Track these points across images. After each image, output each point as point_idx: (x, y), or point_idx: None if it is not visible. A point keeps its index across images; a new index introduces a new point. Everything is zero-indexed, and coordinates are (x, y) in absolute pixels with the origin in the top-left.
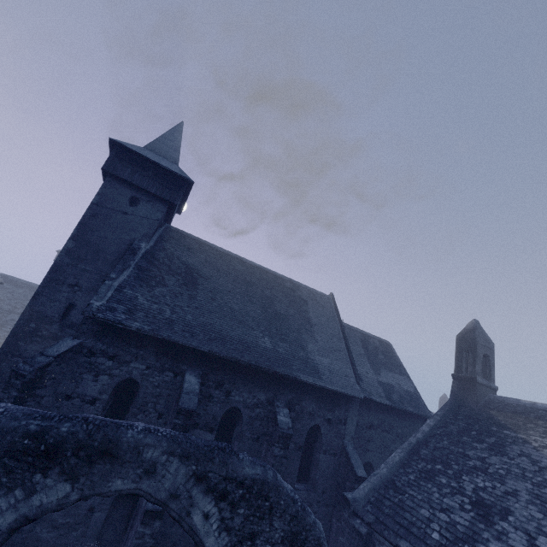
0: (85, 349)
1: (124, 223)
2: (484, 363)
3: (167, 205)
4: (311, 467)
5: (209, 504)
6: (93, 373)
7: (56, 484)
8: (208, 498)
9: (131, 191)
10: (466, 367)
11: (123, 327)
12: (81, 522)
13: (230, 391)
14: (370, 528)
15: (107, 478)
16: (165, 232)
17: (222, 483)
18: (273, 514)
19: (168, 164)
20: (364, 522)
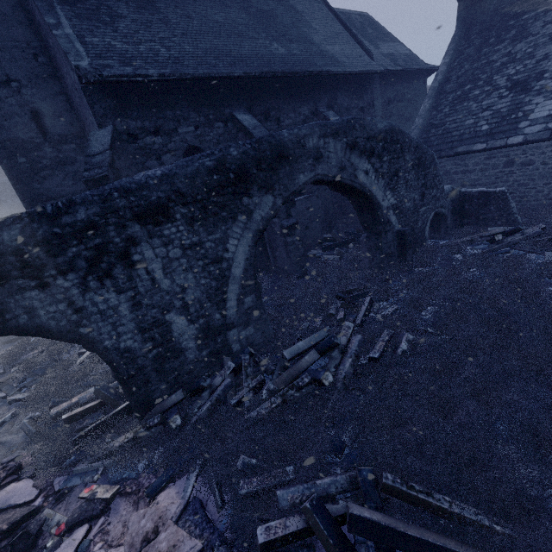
0: (123, 135)
1: None
2: None
3: None
4: None
5: (365, 164)
6: (153, 157)
7: (261, 199)
8: (363, 160)
9: None
10: None
11: (144, 80)
12: None
13: (278, 117)
14: None
15: (292, 178)
16: None
17: (367, 144)
18: (403, 152)
19: None
20: None
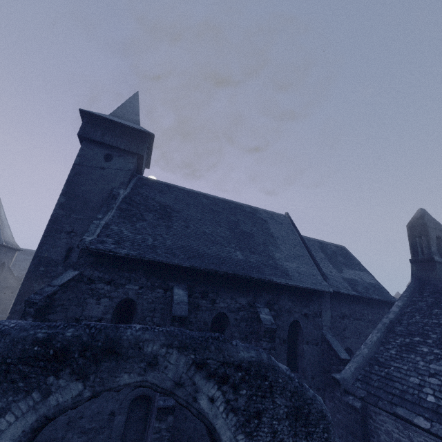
0: (85, 278)
1: (103, 176)
2: (437, 245)
3: (135, 157)
4: (297, 357)
5: (213, 389)
6: (95, 297)
7: (69, 384)
8: (210, 383)
9: (104, 149)
10: (421, 251)
11: (113, 254)
12: (105, 426)
13: (214, 299)
14: (363, 402)
15: (114, 374)
16: (138, 181)
17: (221, 368)
18: (273, 392)
19: (131, 124)
20: (357, 398)
